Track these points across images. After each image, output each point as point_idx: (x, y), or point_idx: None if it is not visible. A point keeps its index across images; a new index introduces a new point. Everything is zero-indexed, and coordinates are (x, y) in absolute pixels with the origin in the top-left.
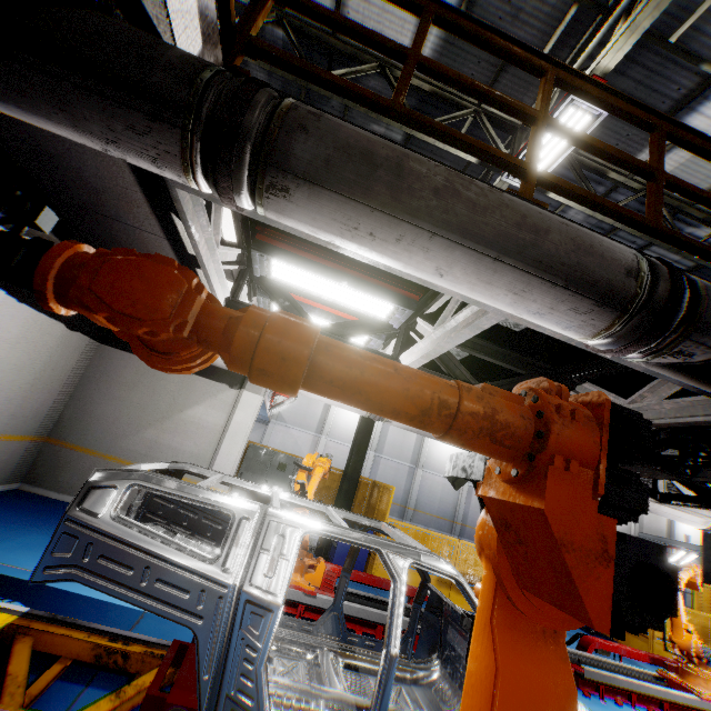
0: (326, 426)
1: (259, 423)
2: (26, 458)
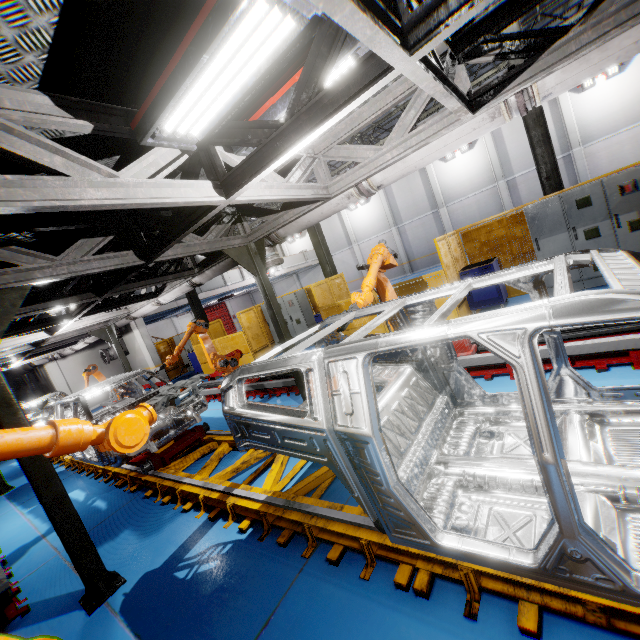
0: (350, 237)
1: (318, 266)
2: None
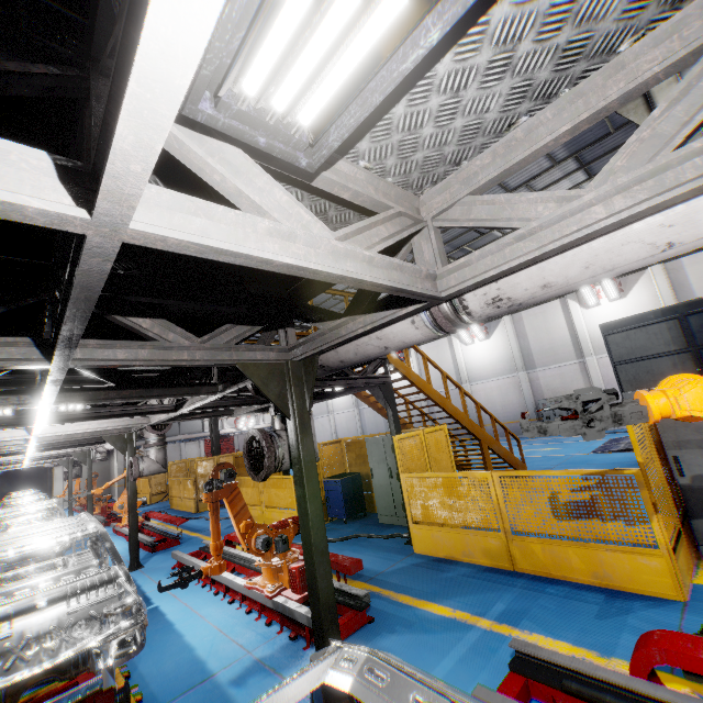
0: (328, 407)
1: None
2: (106, 491)
